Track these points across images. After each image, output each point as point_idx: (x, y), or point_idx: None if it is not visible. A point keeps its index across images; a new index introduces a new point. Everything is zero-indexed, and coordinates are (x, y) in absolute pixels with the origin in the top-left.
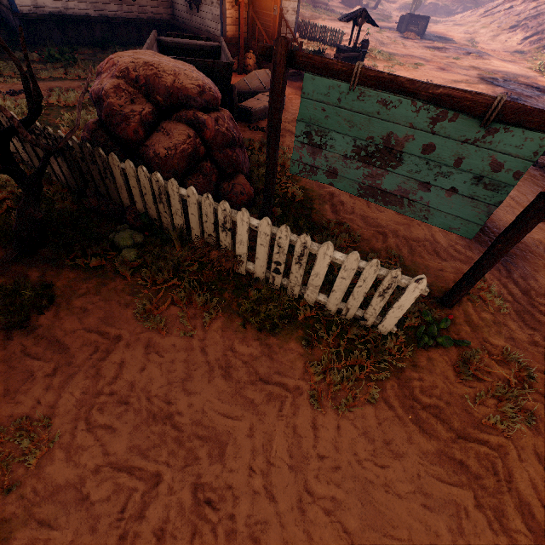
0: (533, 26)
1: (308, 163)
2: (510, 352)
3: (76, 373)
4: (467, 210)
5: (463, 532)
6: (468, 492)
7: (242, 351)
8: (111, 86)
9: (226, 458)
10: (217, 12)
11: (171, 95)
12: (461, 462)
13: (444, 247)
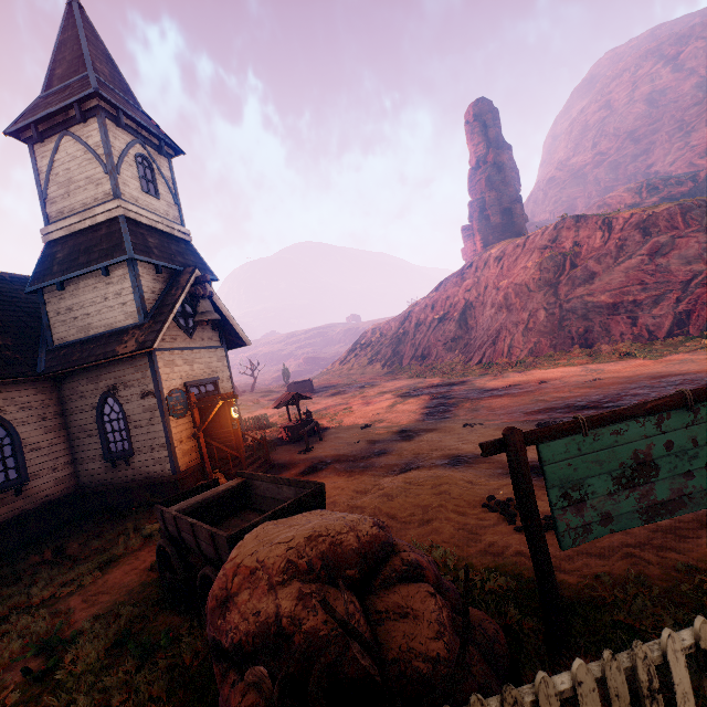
0: (381, 358)
1: (577, 524)
2: None
3: None
4: None
5: None
6: None
7: None
8: (292, 601)
9: None
10: (162, 454)
11: (365, 556)
12: None
13: (669, 525)
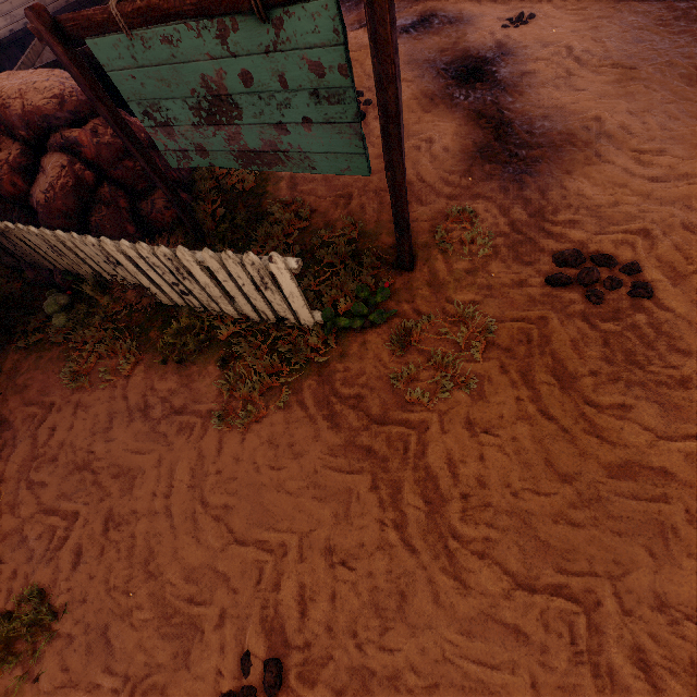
0: None
1: (175, 148)
2: (479, 305)
3: (18, 444)
4: (338, 141)
5: (349, 515)
6: (364, 477)
7: (160, 388)
8: None
9: (135, 489)
10: None
11: (29, 124)
12: (370, 449)
13: (430, 185)
